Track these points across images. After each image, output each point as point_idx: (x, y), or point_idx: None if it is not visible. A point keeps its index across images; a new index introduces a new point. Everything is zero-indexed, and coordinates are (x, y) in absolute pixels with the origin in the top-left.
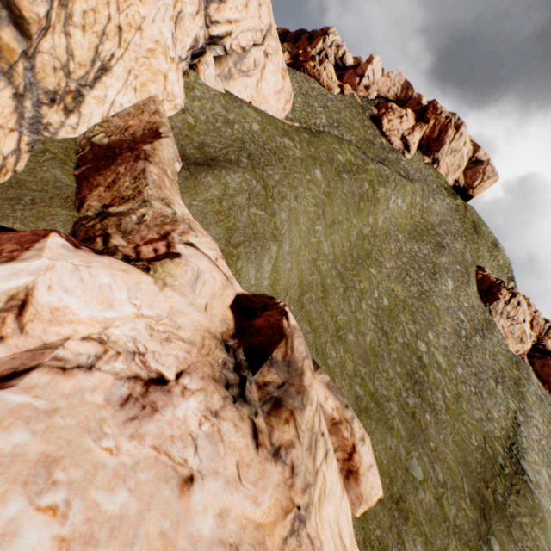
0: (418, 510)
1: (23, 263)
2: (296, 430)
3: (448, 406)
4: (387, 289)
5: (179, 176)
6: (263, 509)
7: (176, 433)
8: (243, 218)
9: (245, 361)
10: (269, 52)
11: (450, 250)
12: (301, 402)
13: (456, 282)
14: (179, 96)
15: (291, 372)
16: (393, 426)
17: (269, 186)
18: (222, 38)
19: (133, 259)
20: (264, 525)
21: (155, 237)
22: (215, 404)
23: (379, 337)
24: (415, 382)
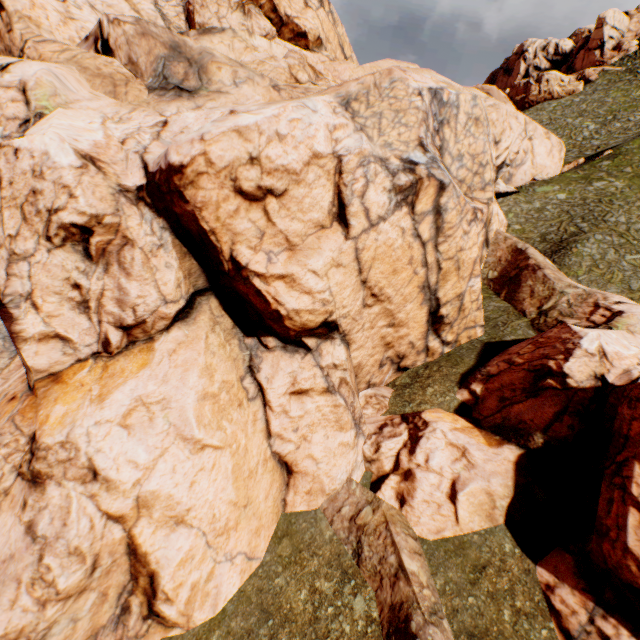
0: None
1: (588, 336)
2: None
3: None
4: None
5: (554, 267)
6: None
7: None
8: (625, 267)
9: None
10: (530, 135)
11: None
12: None
13: None
14: (503, 219)
15: None
16: None
17: (623, 230)
18: (504, 161)
19: (592, 327)
20: None
21: (589, 309)
22: None
23: None
24: None
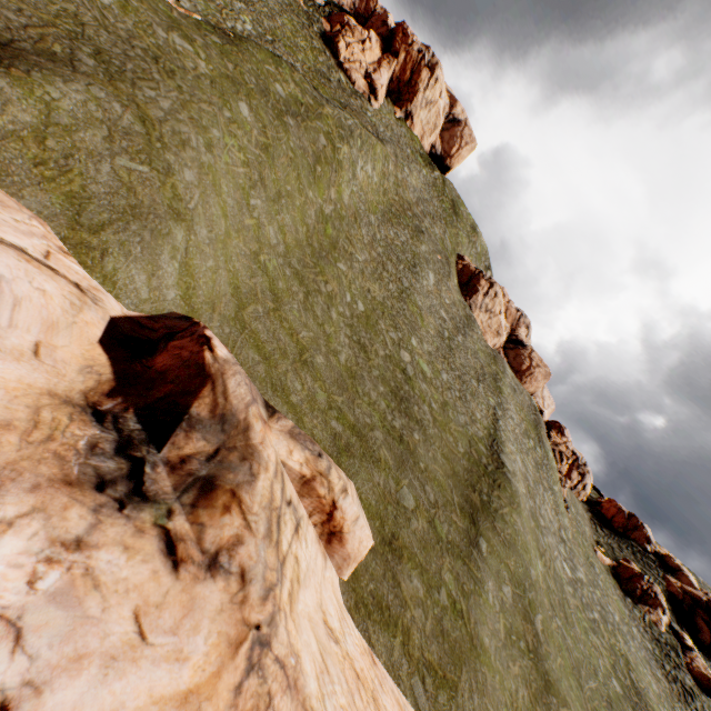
0: (413, 542)
1: None
2: (244, 516)
3: (435, 419)
4: (362, 290)
5: None
6: (194, 663)
7: None
8: (102, 176)
9: (142, 431)
10: None
11: (430, 237)
12: (250, 472)
13: (438, 276)
14: None
15: (229, 430)
16: (380, 458)
17: (150, 119)
18: None
19: None
20: (199, 687)
21: None
22: (75, 527)
23: (356, 353)
24: (401, 400)
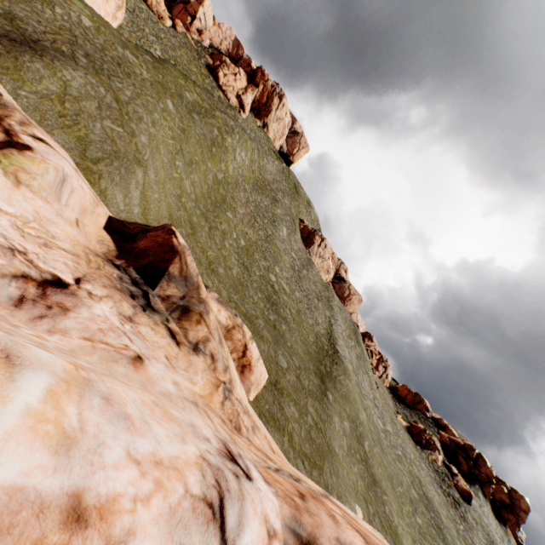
0: (288, 386)
1: None
2: (208, 328)
3: (294, 319)
4: (243, 232)
5: None
6: (199, 386)
7: (104, 327)
8: (97, 130)
9: (140, 279)
10: None
11: (282, 205)
12: (205, 309)
13: (289, 230)
14: None
15: (189, 286)
16: (263, 336)
17: (121, 100)
18: None
19: None
20: (205, 396)
21: None
22: (127, 311)
23: (242, 271)
24: (272, 304)
